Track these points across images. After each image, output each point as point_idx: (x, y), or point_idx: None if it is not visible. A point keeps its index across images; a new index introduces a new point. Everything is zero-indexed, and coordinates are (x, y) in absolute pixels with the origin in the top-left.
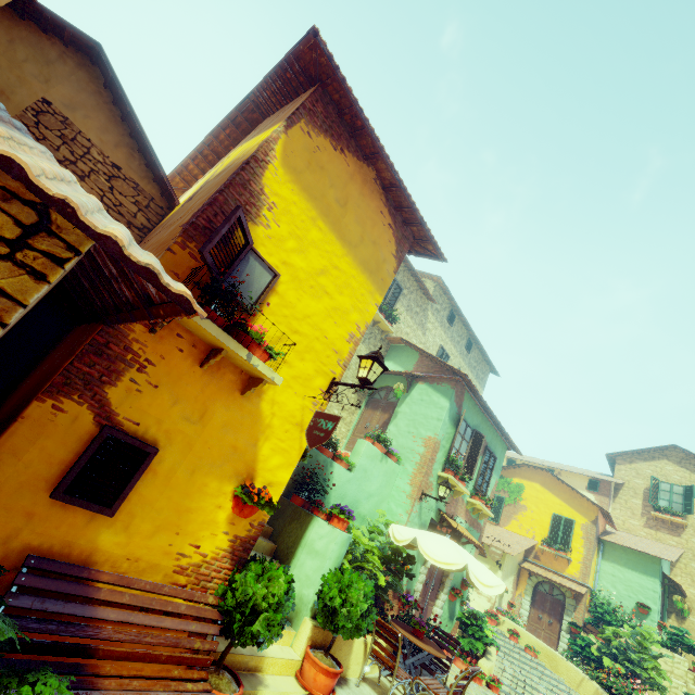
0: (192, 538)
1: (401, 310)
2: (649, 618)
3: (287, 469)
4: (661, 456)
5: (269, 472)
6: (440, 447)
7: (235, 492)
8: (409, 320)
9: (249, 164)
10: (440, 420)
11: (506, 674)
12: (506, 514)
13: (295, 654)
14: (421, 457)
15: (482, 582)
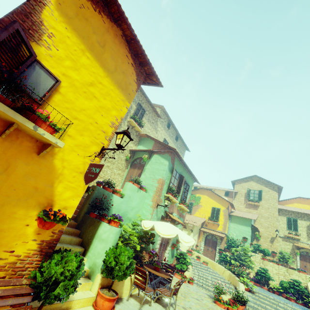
0: (7, 247)
1: (145, 121)
2: (247, 242)
3: (76, 198)
4: (251, 180)
5: (64, 201)
6: (165, 183)
7: (37, 215)
8: (149, 126)
9: (29, 1)
10: (164, 170)
11: (195, 275)
12: (194, 209)
13: (92, 293)
14: (156, 188)
15: (185, 241)
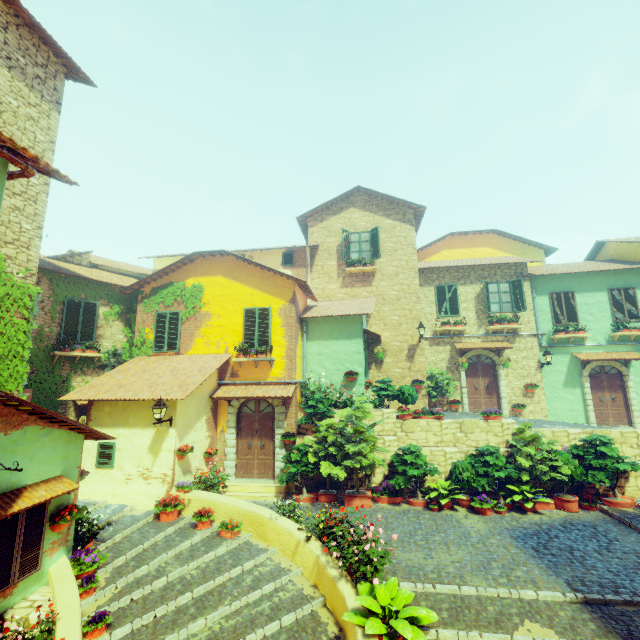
0: None
1: None
2: (358, 383)
3: None
4: (348, 205)
5: None
6: None
7: None
8: None
9: None
10: None
11: None
12: (187, 333)
13: None
14: None
15: None
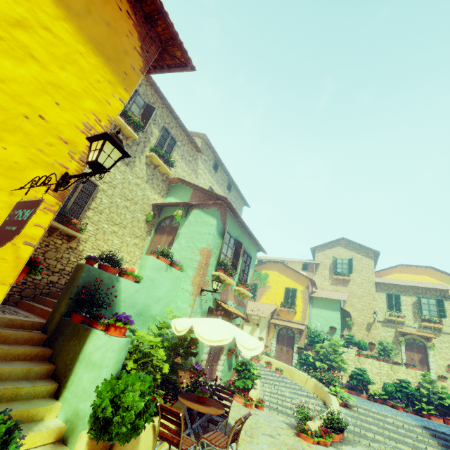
0: None
1: (177, 158)
2: (336, 333)
3: None
4: (337, 245)
5: None
6: (212, 254)
7: None
8: (185, 167)
9: None
10: (210, 234)
11: (266, 393)
12: (259, 293)
13: None
14: (199, 263)
15: (247, 348)
